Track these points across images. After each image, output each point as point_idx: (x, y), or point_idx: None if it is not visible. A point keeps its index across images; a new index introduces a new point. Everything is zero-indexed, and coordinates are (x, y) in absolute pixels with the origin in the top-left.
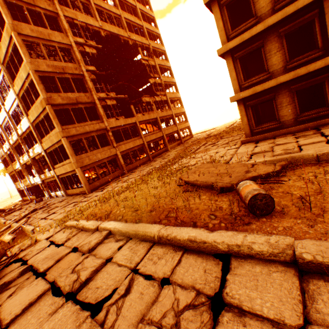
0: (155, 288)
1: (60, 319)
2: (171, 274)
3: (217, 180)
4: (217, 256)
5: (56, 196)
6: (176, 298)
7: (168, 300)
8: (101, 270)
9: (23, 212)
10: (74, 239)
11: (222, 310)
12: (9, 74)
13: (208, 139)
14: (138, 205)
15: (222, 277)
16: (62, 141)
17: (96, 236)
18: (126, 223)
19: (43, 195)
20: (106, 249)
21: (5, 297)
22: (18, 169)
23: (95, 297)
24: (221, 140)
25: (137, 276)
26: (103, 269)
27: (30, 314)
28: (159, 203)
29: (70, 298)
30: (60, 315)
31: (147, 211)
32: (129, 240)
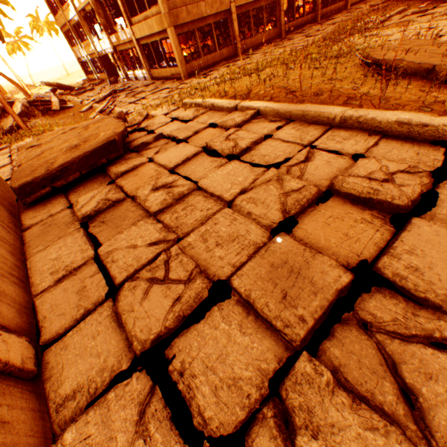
0: (346, 160)
1: (233, 170)
2: (366, 153)
3: (443, 63)
4: (437, 144)
5: (135, 78)
6: (383, 166)
7: (372, 166)
8: (260, 144)
9: (98, 94)
10: (205, 117)
11: (444, 181)
12: None
13: (412, 1)
14: (293, 87)
15: (445, 160)
16: None
17: (239, 115)
18: (282, 103)
19: (116, 75)
20: (258, 128)
21: (152, 154)
22: (73, 21)
23: (265, 162)
24: (442, 6)
25: (317, 150)
26: (263, 143)
27: (191, 166)
28: (329, 87)
29: (234, 159)
30: (230, 168)
31: (311, 94)
32: (290, 123)
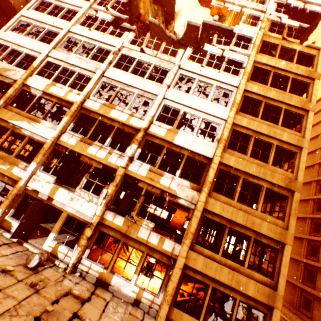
0: None
1: None
2: None
3: None
4: None
5: (102, 281)
6: None
7: None
8: None
9: (34, 316)
10: None
11: None
12: (241, 101)
13: None
14: None
15: None
16: (286, 249)
17: None
18: None
19: (29, 232)
20: None
21: None
22: (12, 124)
23: None
24: None
25: None
26: None
27: None
28: None
29: None
30: None
31: None
32: None
